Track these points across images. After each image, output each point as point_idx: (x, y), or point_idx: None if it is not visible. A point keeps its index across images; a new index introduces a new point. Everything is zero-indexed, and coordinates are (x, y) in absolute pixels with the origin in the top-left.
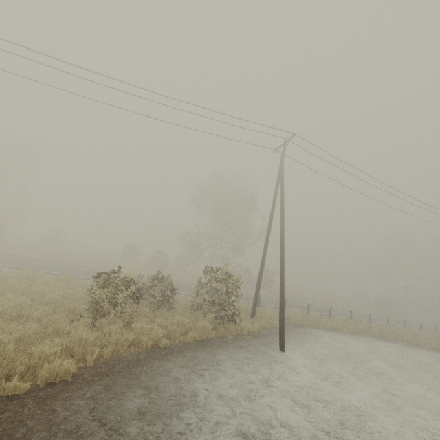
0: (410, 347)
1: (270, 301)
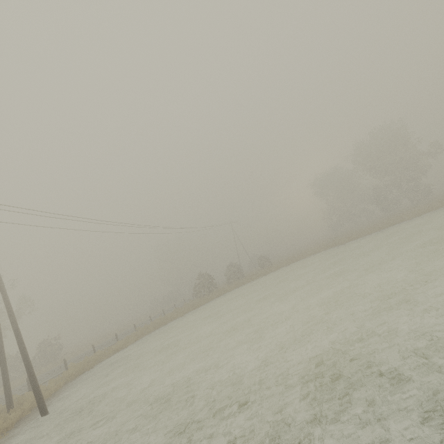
0: (172, 322)
1: (51, 373)
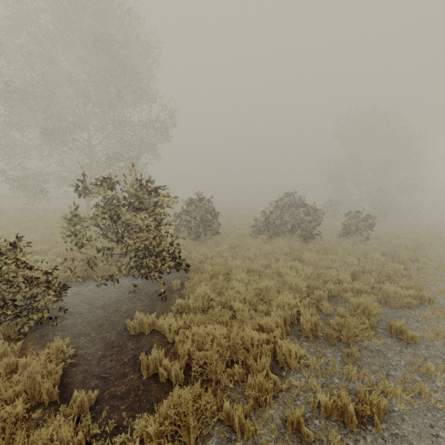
0: None
1: None
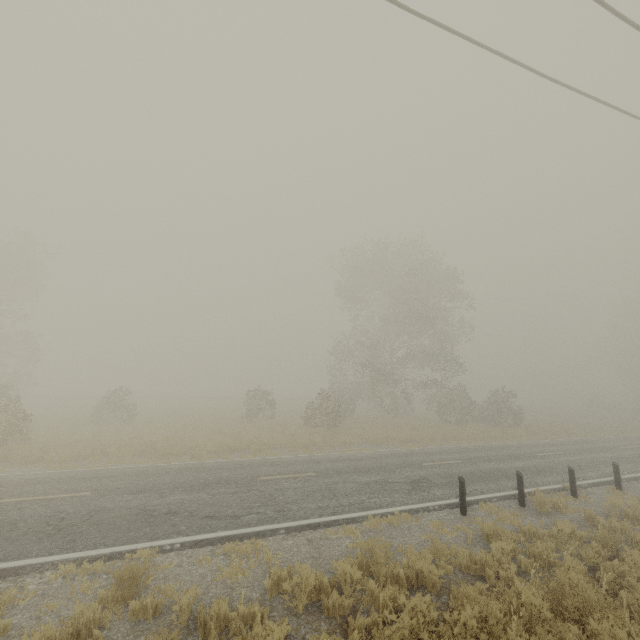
0: None
1: (613, 458)
